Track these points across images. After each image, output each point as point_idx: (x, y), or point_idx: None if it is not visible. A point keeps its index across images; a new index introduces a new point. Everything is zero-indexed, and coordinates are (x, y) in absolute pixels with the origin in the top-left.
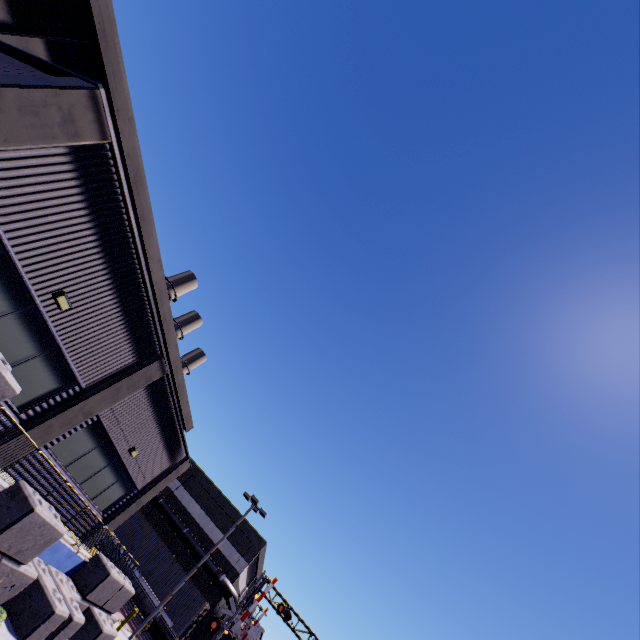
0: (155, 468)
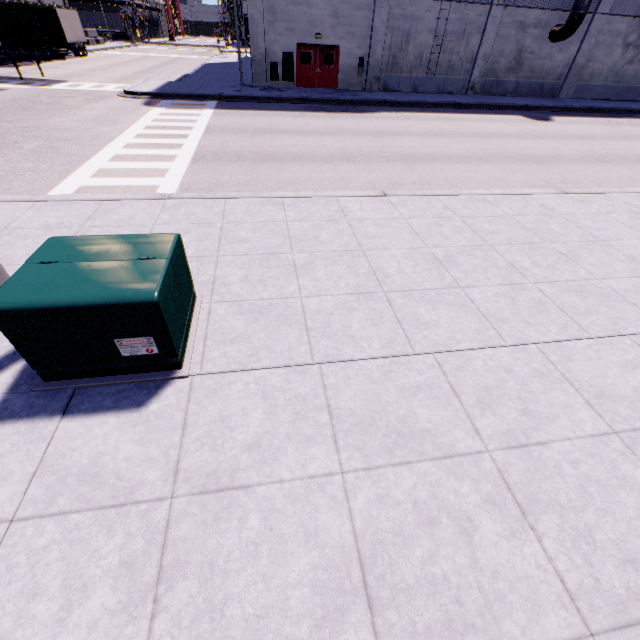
0: (60, 1)
